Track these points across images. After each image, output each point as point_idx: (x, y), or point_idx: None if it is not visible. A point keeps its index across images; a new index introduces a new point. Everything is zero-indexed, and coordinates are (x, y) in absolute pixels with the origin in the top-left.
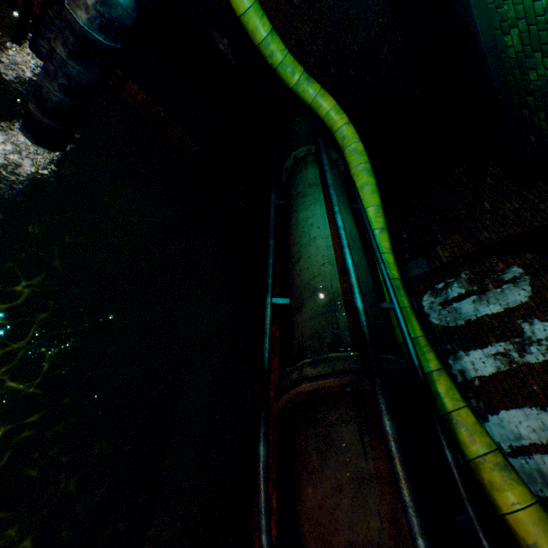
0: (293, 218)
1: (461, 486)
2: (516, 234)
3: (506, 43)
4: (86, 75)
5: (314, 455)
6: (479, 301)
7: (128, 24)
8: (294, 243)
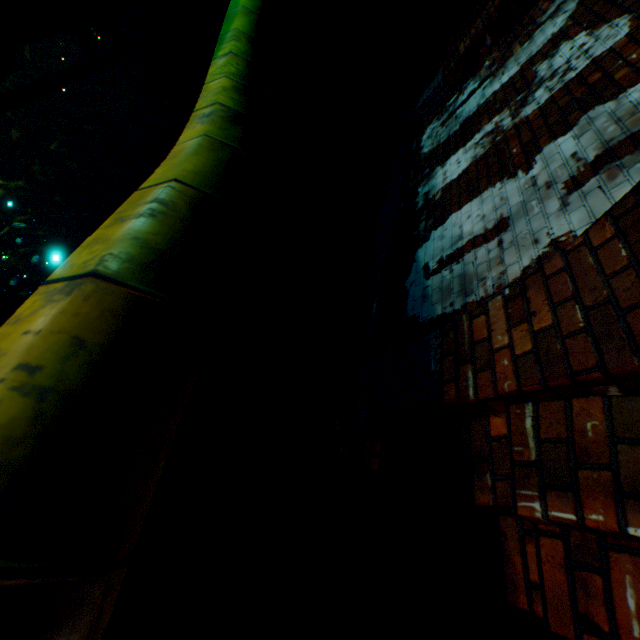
0: None
1: None
2: None
3: None
4: None
5: None
6: (492, 82)
7: None
8: None
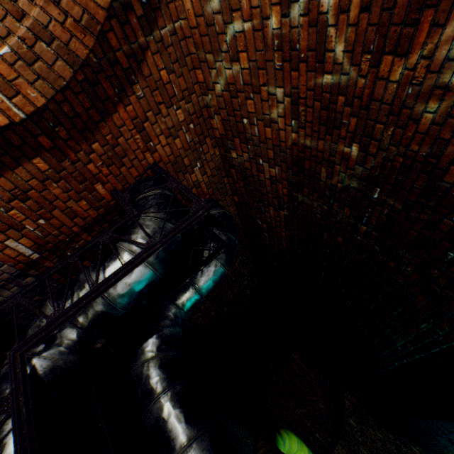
0: None
1: None
2: None
3: None
4: None
5: None
6: None
7: None
8: None
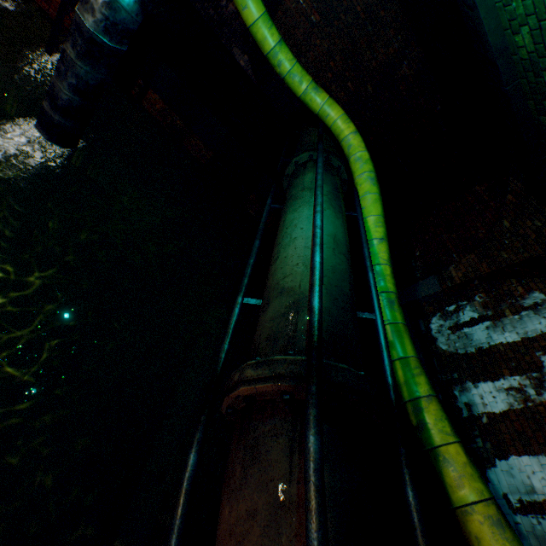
0: (281, 220)
1: (420, 535)
2: (538, 255)
3: (517, 43)
4: (93, 75)
5: (238, 469)
6: (494, 328)
7: (133, 28)
8: (277, 244)
